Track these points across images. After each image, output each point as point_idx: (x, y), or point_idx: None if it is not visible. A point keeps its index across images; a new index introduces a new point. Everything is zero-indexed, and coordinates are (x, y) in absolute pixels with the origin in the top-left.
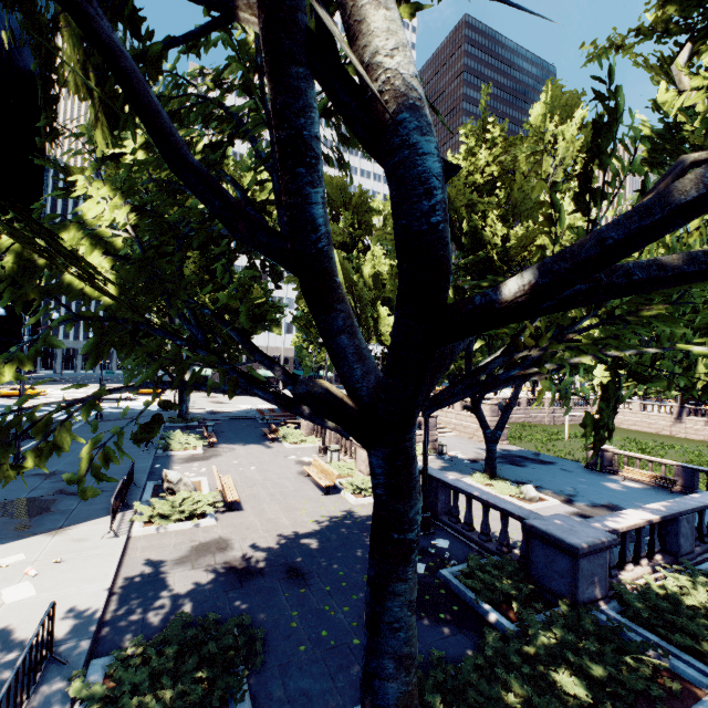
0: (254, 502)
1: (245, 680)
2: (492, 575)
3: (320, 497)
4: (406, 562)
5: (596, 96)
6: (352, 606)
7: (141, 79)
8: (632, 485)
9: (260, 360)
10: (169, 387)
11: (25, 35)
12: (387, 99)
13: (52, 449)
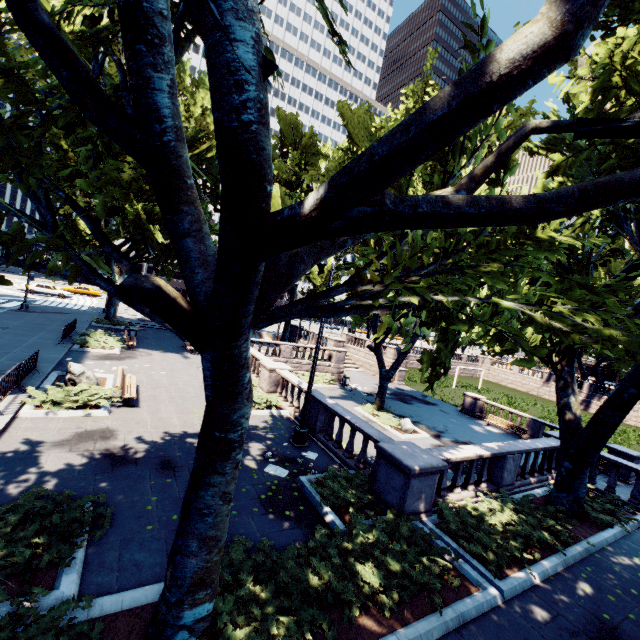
0: (153, 402)
1: (83, 549)
2: (341, 485)
3: None
4: (225, 458)
5: (465, 45)
6: None
7: None
8: (492, 429)
9: (109, 252)
10: (5, 263)
11: None
12: None
13: None
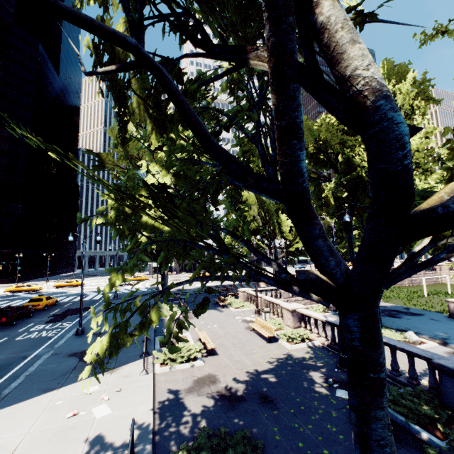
0: (224, 349)
1: None
2: (413, 402)
3: (265, 344)
4: (381, 394)
5: None
6: (313, 425)
7: (188, 104)
8: None
9: (261, 258)
10: (209, 279)
11: (110, 91)
12: (367, 94)
13: (148, 322)
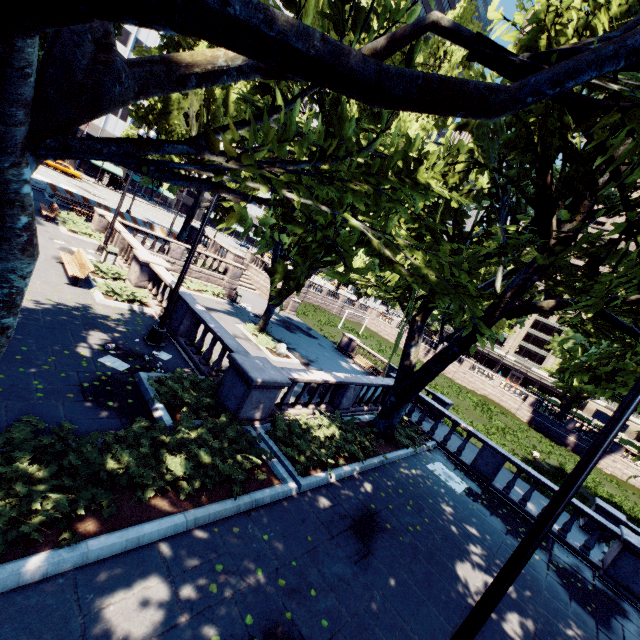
0: None
1: None
2: (183, 386)
3: (62, 284)
4: None
5: None
6: (10, 376)
7: None
8: (356, 367)
9: None
10: None
11: None
12: None
13: None
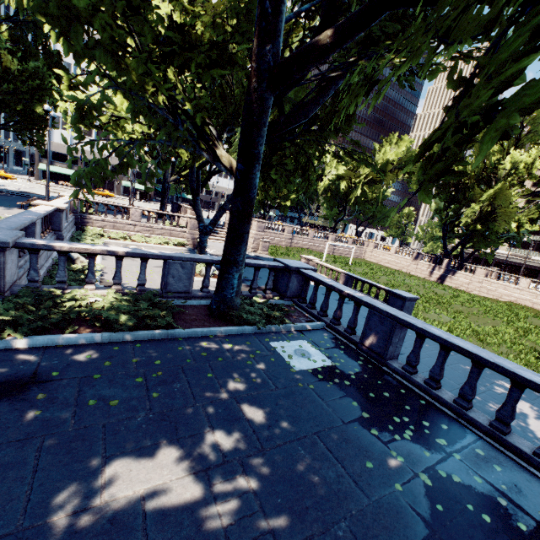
0: None
1: None
2: None
3: None
4: None
5: None
6: None
7: None
8: (311, 283)
9: None
10: None
11: None
12: None
13: None
